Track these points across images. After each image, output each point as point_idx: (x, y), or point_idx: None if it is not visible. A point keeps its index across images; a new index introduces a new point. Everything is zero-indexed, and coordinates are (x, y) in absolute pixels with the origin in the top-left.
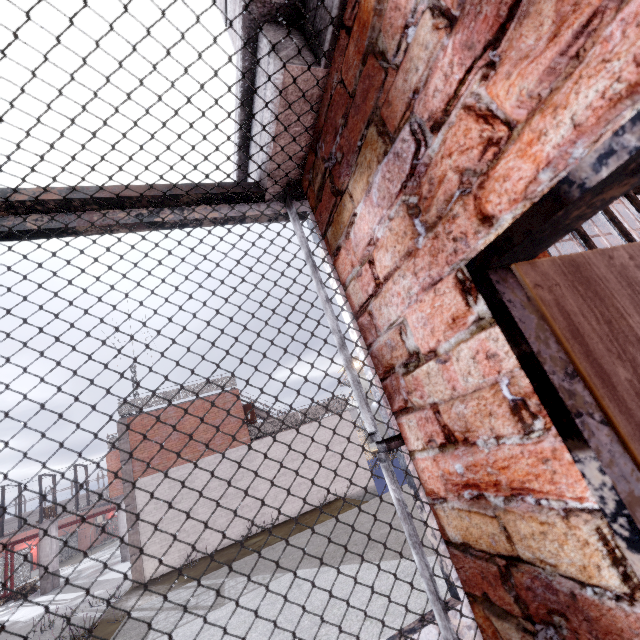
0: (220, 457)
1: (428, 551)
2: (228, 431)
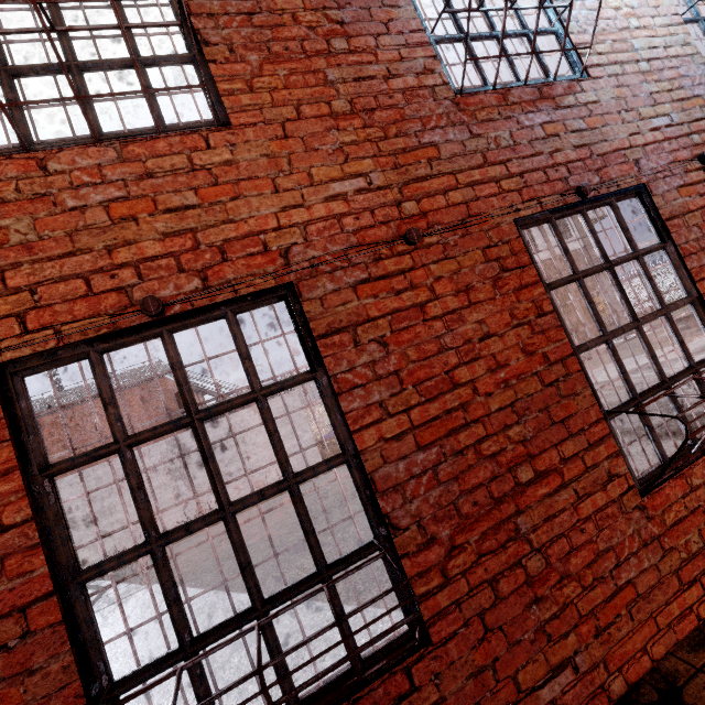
0: (150, 450)
1: (239, 584)
2: (156, 423)
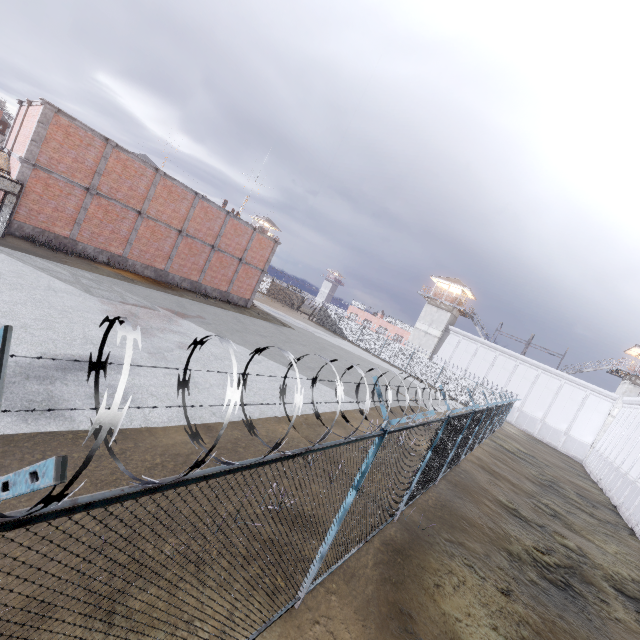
0: None
1: None
2: None
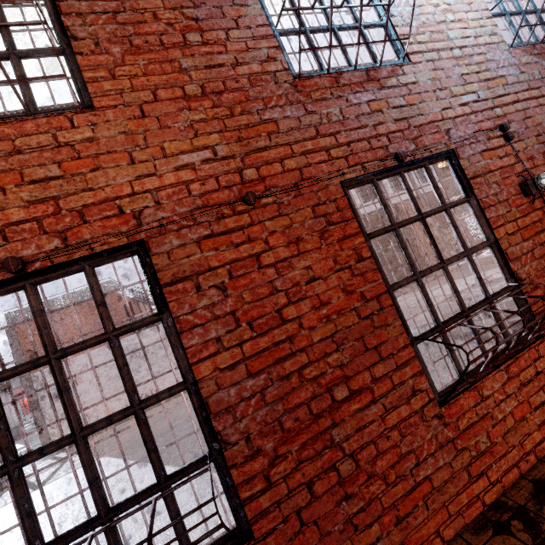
0: (104, 349)
1: (164, 457)
2: None
